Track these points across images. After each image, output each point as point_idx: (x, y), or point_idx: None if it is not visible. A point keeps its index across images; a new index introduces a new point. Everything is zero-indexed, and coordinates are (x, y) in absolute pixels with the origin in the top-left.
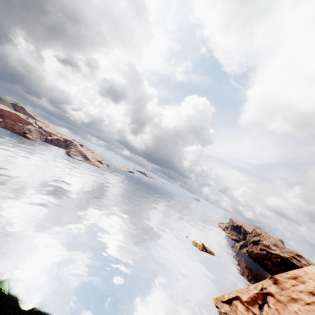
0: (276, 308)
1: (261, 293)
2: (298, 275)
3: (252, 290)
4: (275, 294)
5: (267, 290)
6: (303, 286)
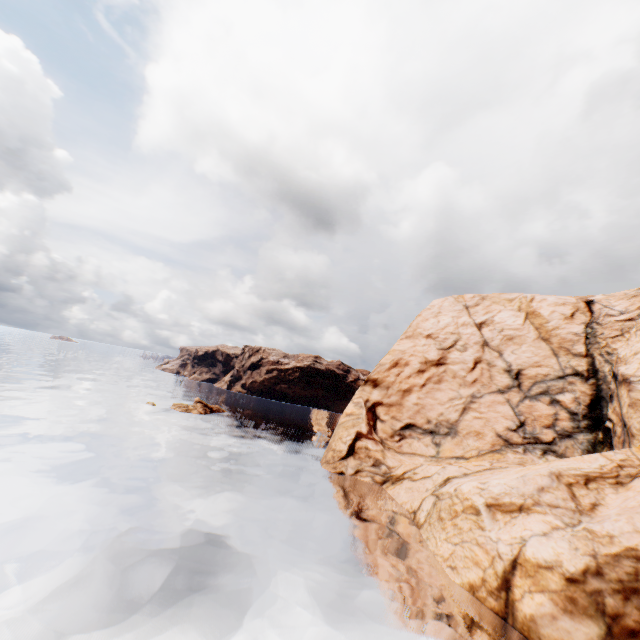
0: (392, 416)
1: (367, 411)
2: (398, 359)
3: (362, 413)
4: (382, 399)
5: (372, 401)
6: (409, 368)
